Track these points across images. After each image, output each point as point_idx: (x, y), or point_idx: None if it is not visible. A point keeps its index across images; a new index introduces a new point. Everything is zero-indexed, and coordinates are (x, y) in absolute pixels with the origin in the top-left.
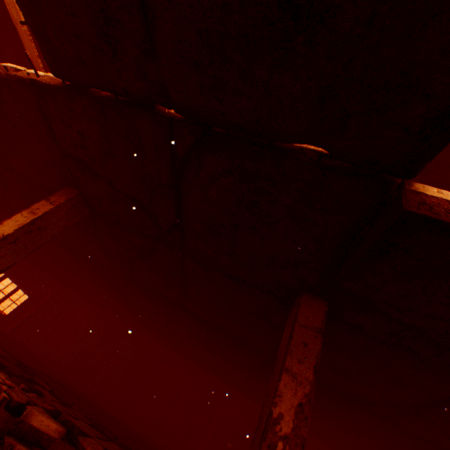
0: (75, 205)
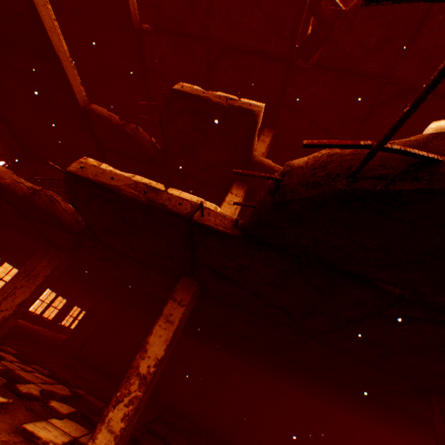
0: (195, 295)
